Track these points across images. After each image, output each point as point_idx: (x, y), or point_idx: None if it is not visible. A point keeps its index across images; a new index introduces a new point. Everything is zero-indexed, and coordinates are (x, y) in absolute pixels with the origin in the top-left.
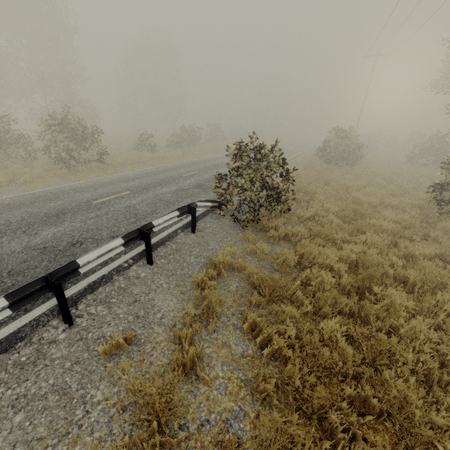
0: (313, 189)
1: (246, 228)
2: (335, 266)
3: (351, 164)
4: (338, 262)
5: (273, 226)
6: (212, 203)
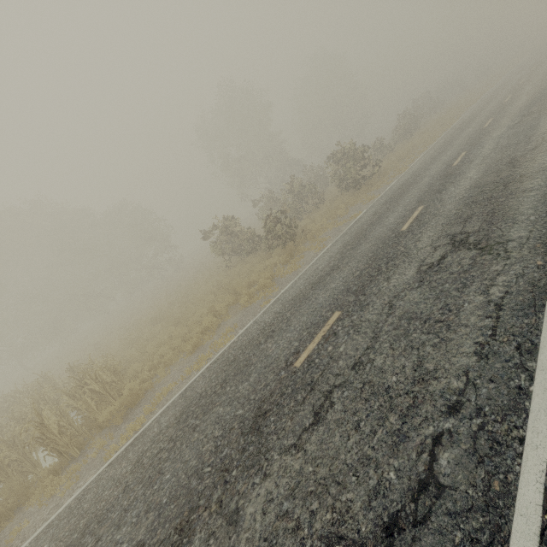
0: None
1: None
2: None
3: None
4: None
5: None
6: None
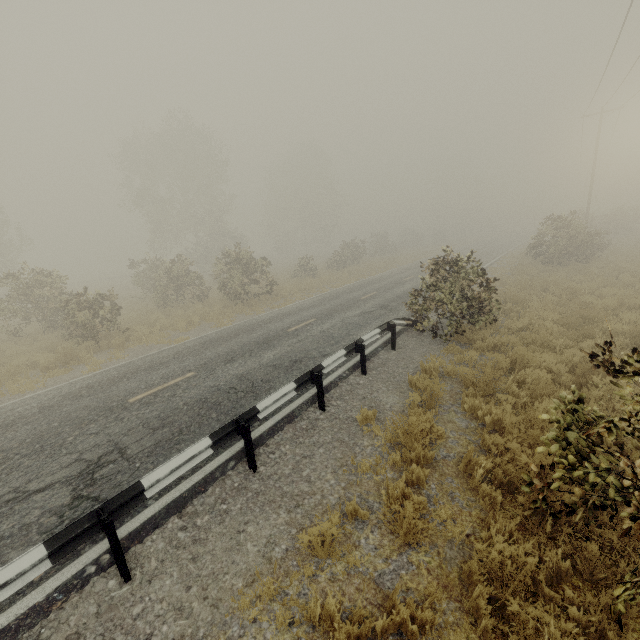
0: (525, 297)
1: (448, 343)
2: (553, 368)
3: (583, 260)
4: (557, 364)
5: (479, 338)
6: (406, 321)
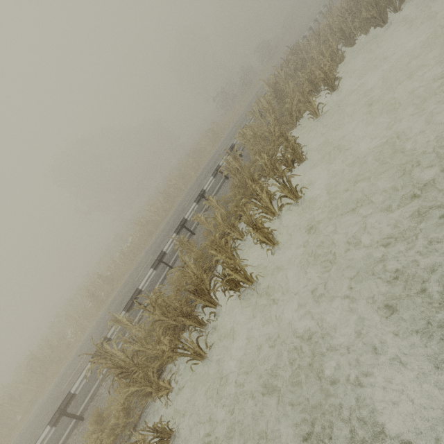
0: None
1: None
2: None
3: None
4: None
5: None
6: None
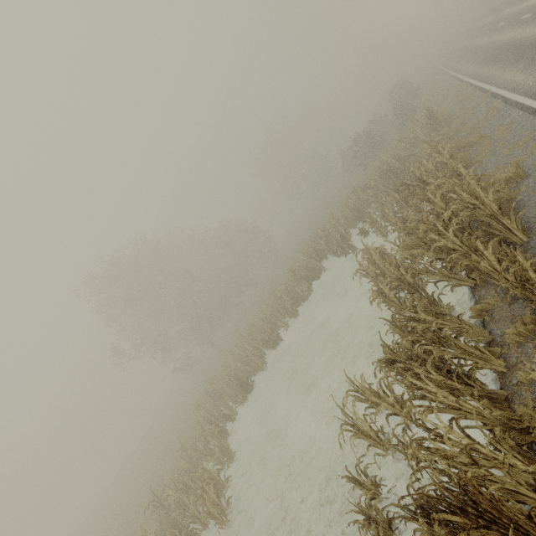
0: None
1: None
2: None
3: None
4: None
5: None
6: None
